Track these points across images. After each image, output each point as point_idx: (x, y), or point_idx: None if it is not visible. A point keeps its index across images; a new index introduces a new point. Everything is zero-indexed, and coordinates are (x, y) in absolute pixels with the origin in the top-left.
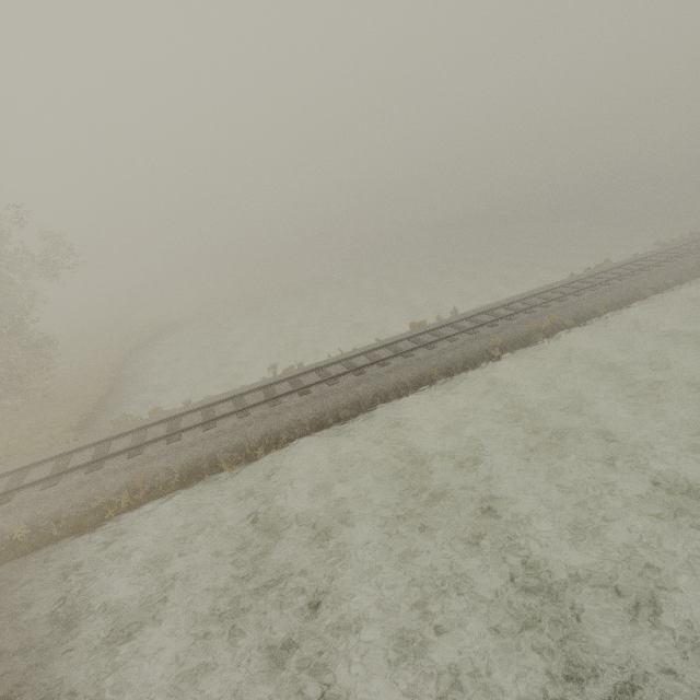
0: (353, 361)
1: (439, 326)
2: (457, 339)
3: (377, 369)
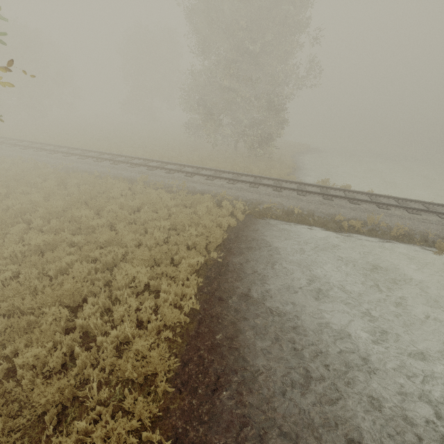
0: None
1: None
2: None
3: None
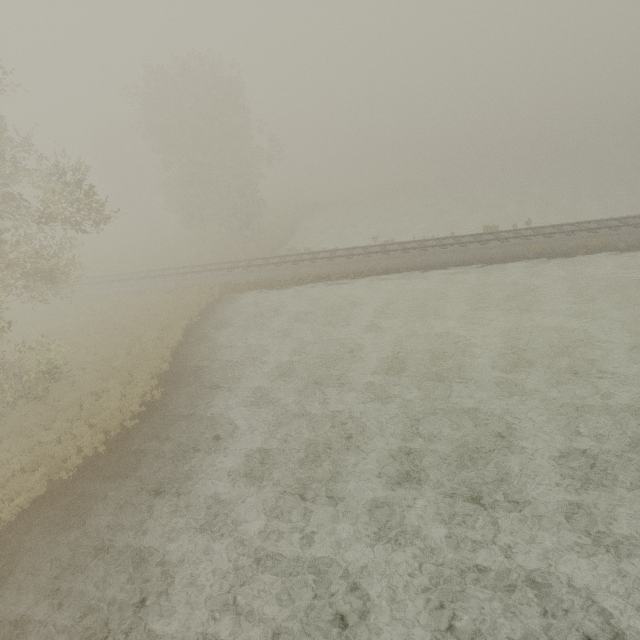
0: (425, 243)
1: (503, 230)
2: (508, 241)
3: (437, 250)
